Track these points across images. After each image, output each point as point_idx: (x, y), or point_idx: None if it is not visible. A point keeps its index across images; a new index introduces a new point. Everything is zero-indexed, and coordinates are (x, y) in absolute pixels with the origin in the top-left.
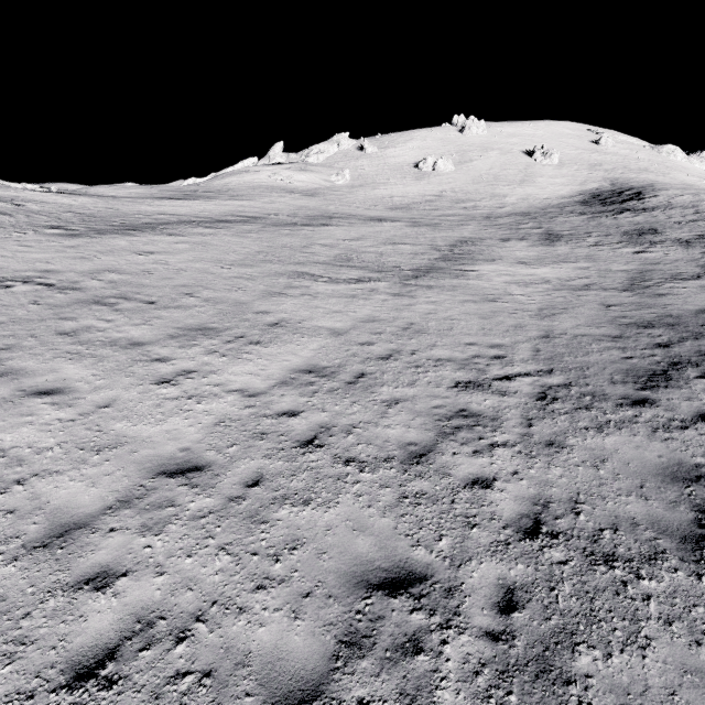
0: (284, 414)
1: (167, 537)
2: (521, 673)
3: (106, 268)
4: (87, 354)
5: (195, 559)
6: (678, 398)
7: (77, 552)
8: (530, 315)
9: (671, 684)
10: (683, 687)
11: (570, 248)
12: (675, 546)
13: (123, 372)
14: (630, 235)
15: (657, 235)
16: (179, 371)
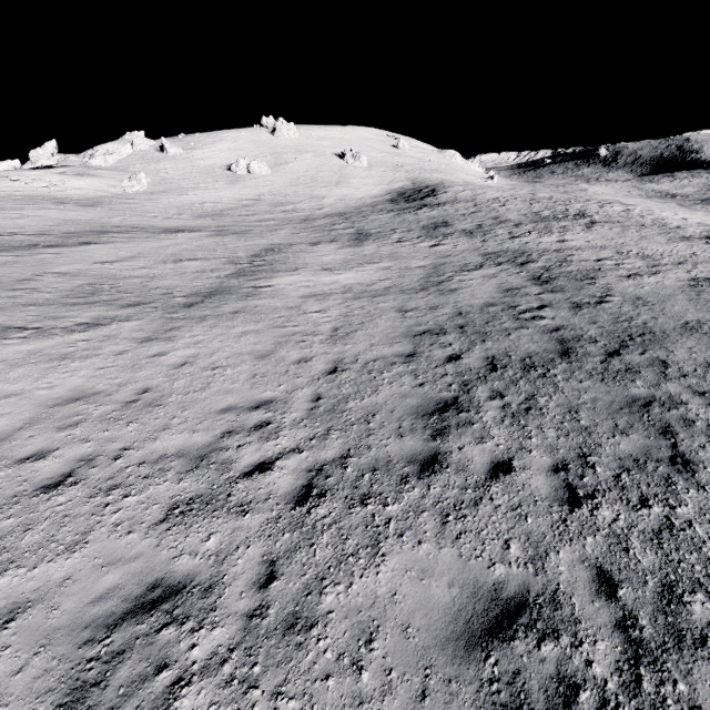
0: None
1: None
2: None
3: None
4: None
5: None
6: (469, 442)
7: None
8: (321, 340)
9: None
10: None
11: (376, 247)
12: None
13: None
14: (428, 229)
15: (448, 227)
16: None
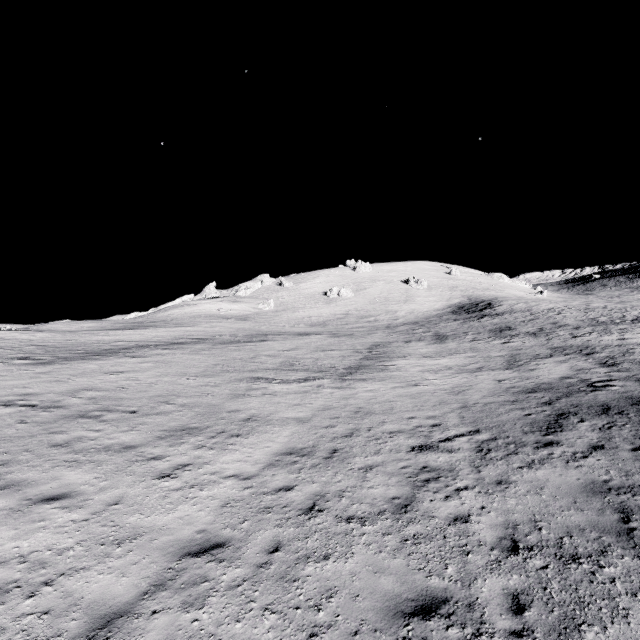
0: (281, 490)
1: (211, 608)
2: None
3: (83, 387)
4: (85, 460)
5: (244, 622)
6: (572, 437)
7: (126, 638)
8: (447, 393)
9: None
10: None
11: (456, 344)
12: (615, 540)
13: (124, 472)
14: (494, 331)
15: (512, 330)
16: (175, 466)
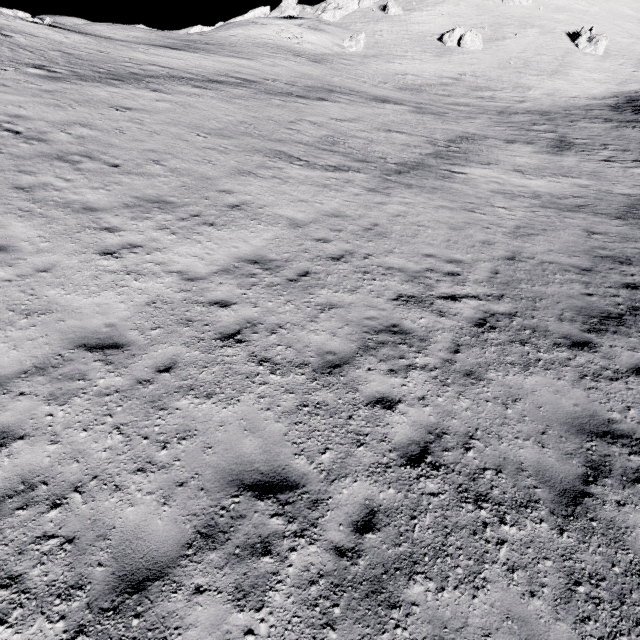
0: (216, 304)
1: (70, 408)
2: (353, 590)
3: (78, 120)
4: (38, 213)
5: (89, 433)
6: (622, 346)
7: None
8: (504, 232)
9: (489, 626)
10: (499, 632)
11: (577, 160)
12: (551, 498)
13: (69, 238)
14: None
15: None
16: (124, 244)
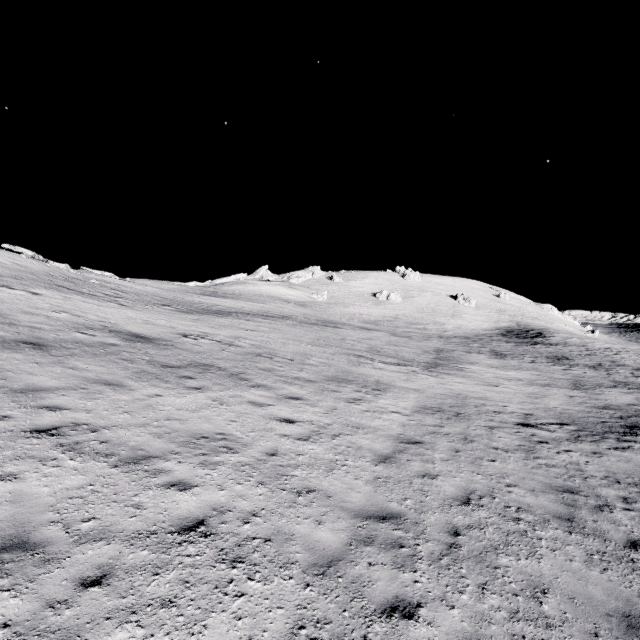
0: (436, 426)
1: (440, 465)
2: None
3: (237, 335)
4: (291, 382)
5: (464, 474)
6: None
7: (403, 466)
8: (526, 396)
9: None
10: None
11: (517, 362)
12: None
13: (323, 394)
14: (552, 358)
15: (570, 360)
16: (352, 398)
